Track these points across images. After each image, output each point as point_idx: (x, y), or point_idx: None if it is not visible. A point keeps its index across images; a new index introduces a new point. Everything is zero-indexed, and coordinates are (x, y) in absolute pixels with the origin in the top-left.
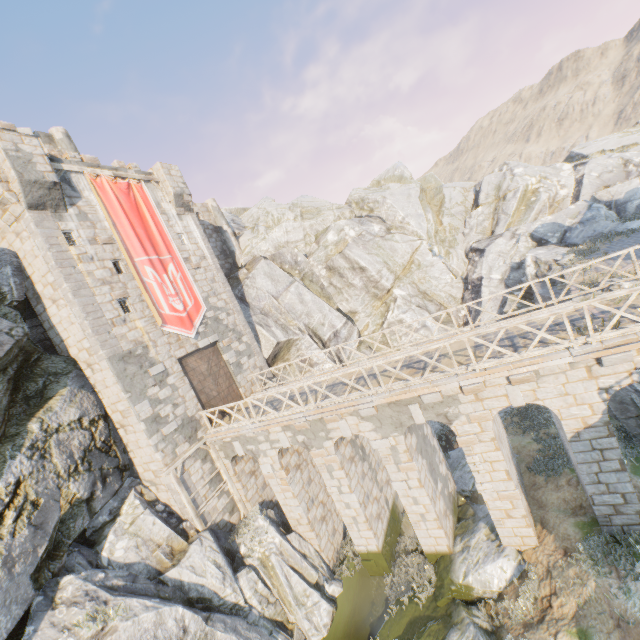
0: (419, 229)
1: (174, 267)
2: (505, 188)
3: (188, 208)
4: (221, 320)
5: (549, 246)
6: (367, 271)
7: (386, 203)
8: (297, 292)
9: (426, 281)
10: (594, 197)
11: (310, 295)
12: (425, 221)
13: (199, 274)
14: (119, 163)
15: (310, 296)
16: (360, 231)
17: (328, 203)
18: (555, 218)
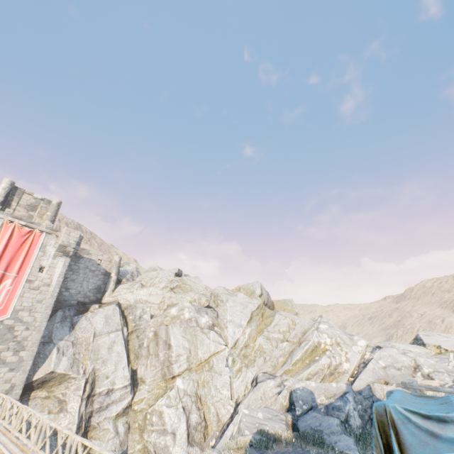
0: (230, 336)
1: (11, 282)
2: (306, 335)
3: (67, 254)
4: (15, 330)
5: (287, 414)
6: (171, 349)
7: (226, 304)
8: (114, 339)
9: (208, 386)
10: (370, 386)
11: (121, 346)
12: (241, 332)
13: (31, 293)
14: (39, 220)
15: (120, 347)
16: (192, 316)
17: (202, 288)
18: (316, 387)
